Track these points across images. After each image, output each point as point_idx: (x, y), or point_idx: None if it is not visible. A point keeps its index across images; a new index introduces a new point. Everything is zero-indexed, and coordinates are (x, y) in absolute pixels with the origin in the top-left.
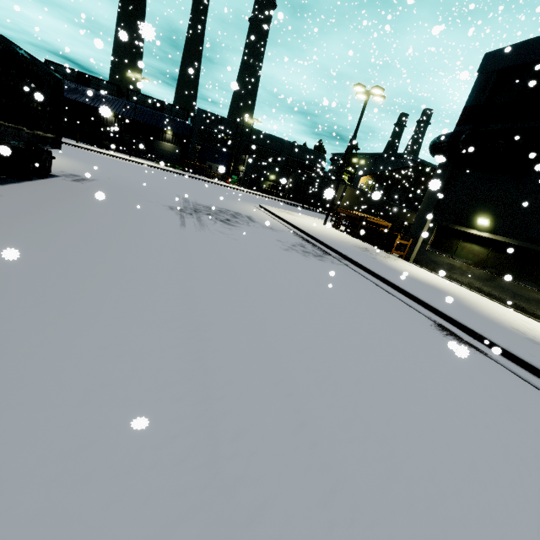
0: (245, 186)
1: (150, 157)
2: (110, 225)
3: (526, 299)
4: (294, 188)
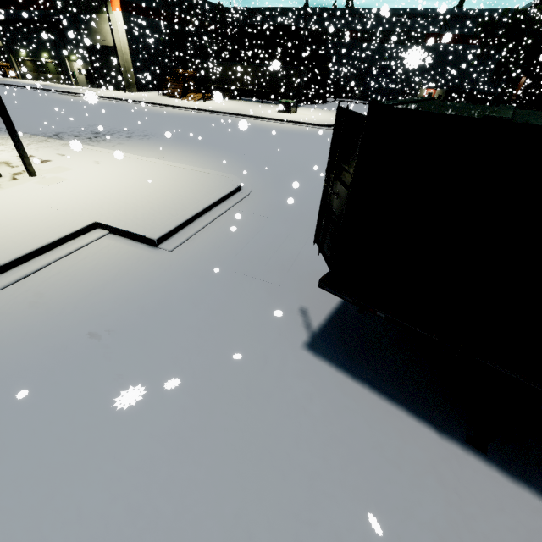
0: None
1: None
2: None
3: (47, 78)
4: None
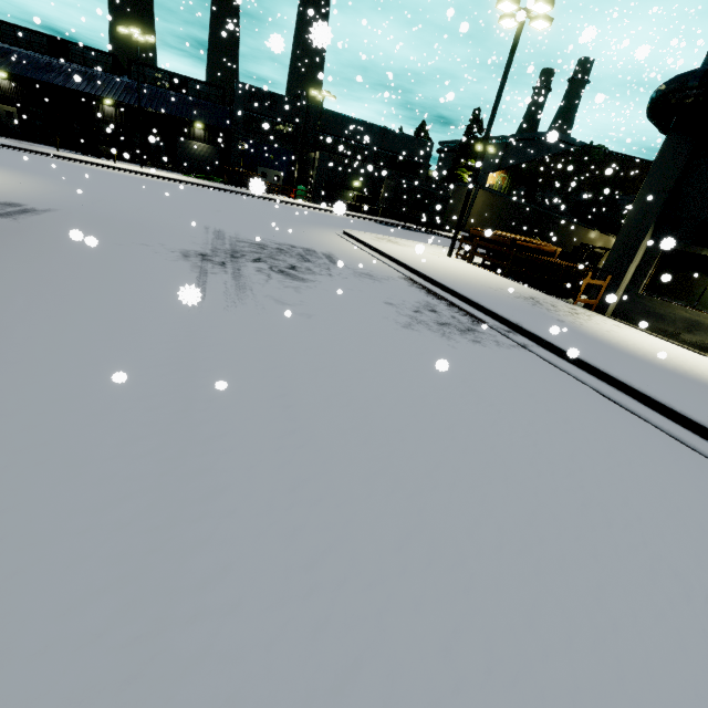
0: (319, 201)
1: (175, 166)
2: (4, 327)
3: None
4: (391, 199)
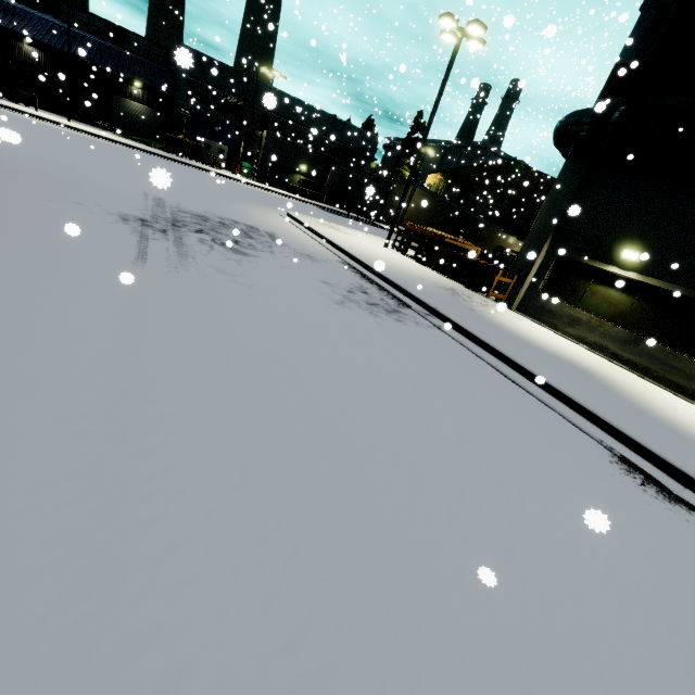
0: (264, 181)
1: (107, 124)
2: None
3: (686, 375)
4: (336, 187)
